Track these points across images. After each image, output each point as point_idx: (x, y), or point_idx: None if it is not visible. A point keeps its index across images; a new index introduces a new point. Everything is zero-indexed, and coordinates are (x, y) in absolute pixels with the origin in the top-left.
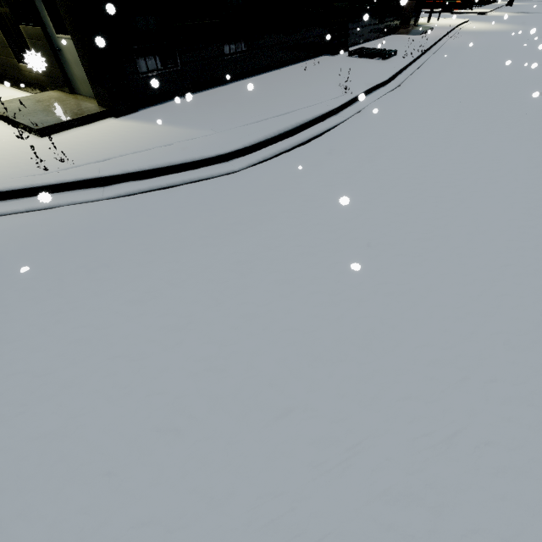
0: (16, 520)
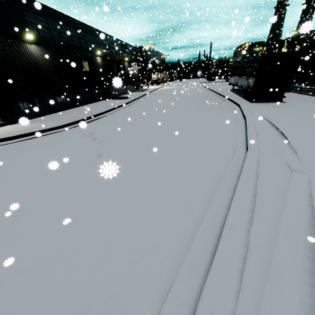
0: (6, 180)
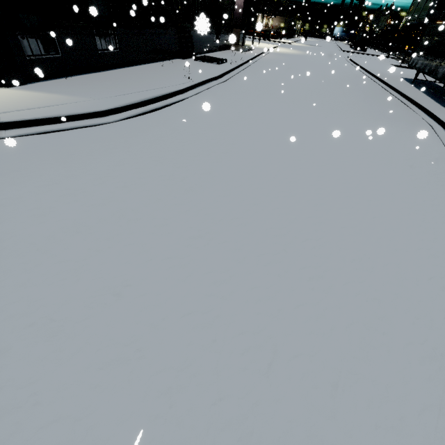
0: None
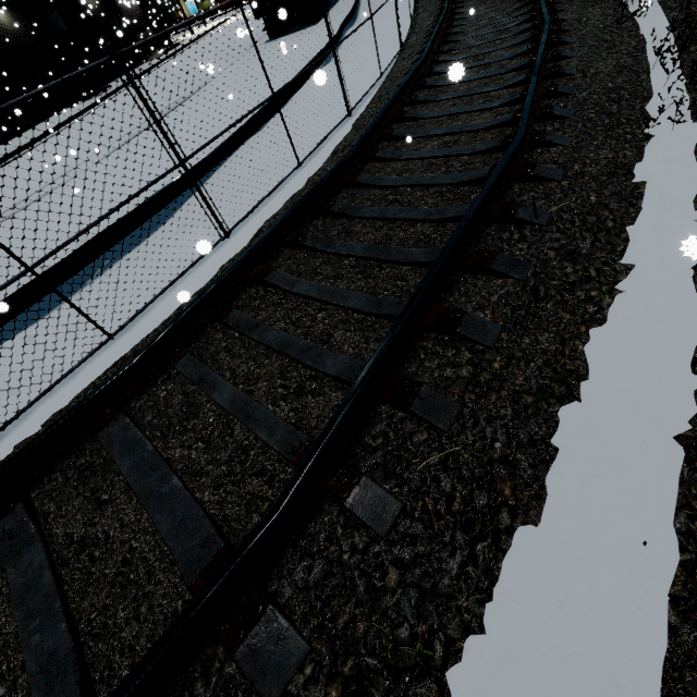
0: None
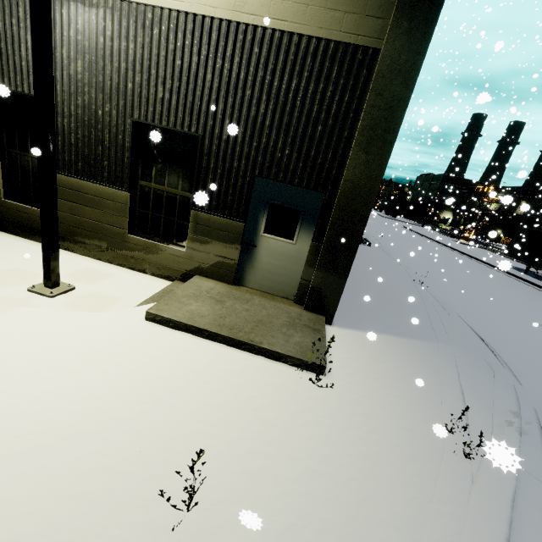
0: None
